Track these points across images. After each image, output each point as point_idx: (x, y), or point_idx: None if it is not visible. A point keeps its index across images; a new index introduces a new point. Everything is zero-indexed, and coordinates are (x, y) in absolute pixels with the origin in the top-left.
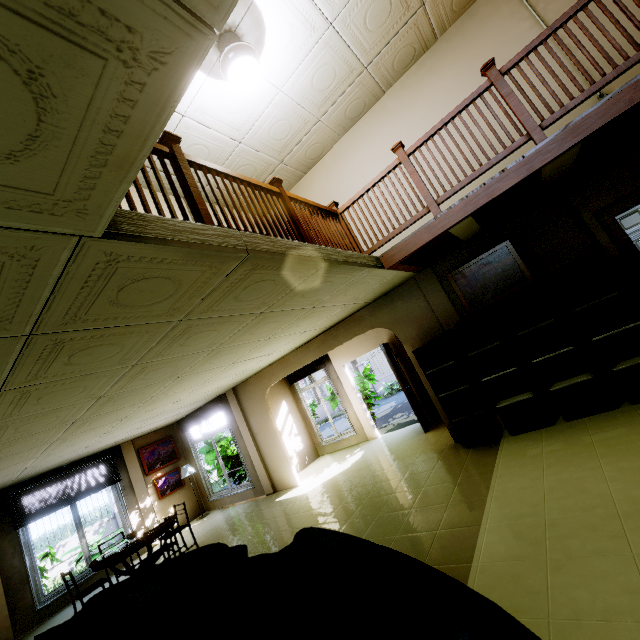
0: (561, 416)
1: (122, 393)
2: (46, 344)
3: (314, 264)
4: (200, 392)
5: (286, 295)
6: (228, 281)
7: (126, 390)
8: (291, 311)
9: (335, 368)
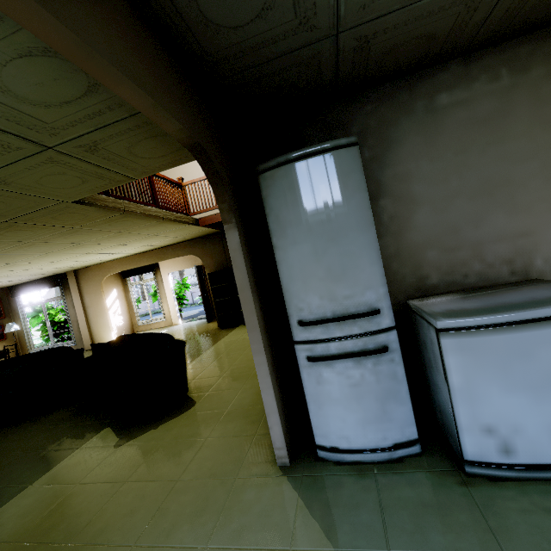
0: None
1: (3, 255)
2: (5, 225)
3: (157, 219)
4: (49, 267)
5: (138, 227)
6: (110, 218)
7: (7, 254)
8: (138, 234)
9: (162, 274)
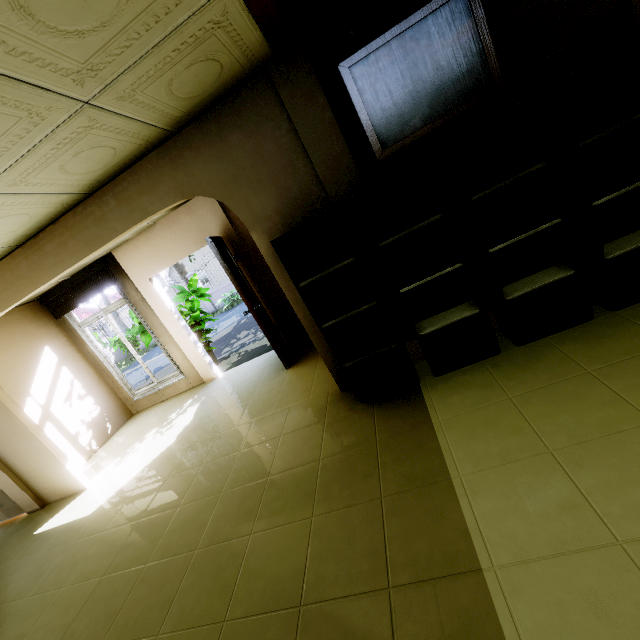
0: (499, 335)
1: None
2: None
3: None
4: None
5: None
6: None
7: None
8: None
9: (136, 284)
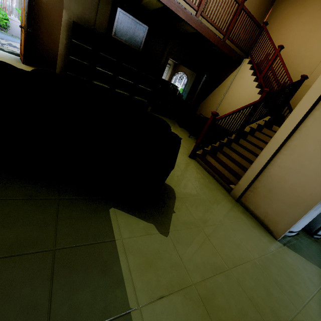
0: None
1: None
2: None
3: None
4: None
5: None
6: None
7: None
8: None
9: None
